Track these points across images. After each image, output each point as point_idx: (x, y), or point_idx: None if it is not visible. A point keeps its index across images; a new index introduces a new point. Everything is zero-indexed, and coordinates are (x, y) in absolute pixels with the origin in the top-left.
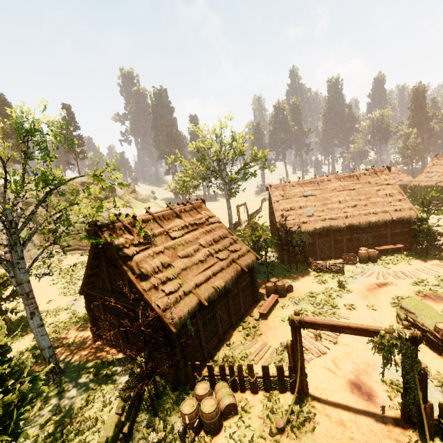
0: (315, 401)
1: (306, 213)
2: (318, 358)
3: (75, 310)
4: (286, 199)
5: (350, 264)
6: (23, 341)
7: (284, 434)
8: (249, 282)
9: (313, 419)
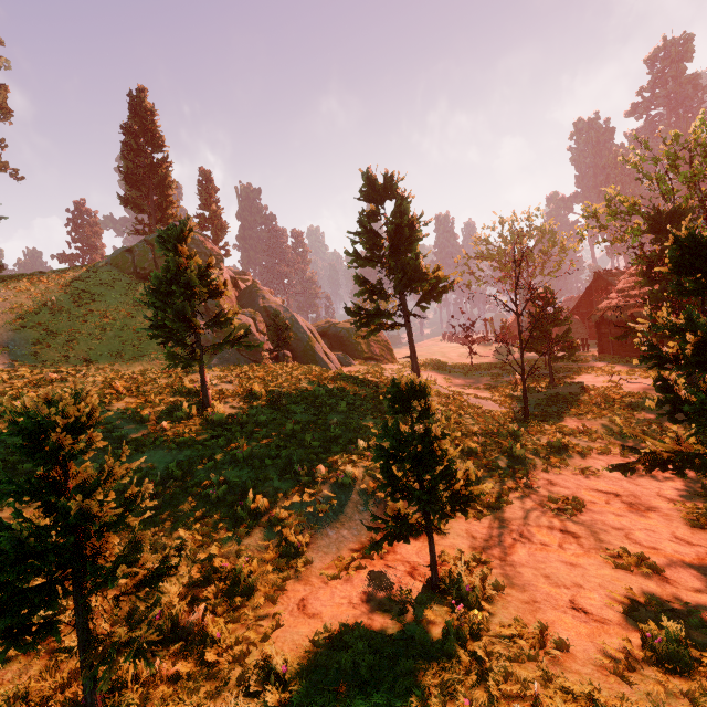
0: None
1: None
2: None
3: (559, 372)
4: None
5: None
6: (595, 378)
7: None
8: None
9: None
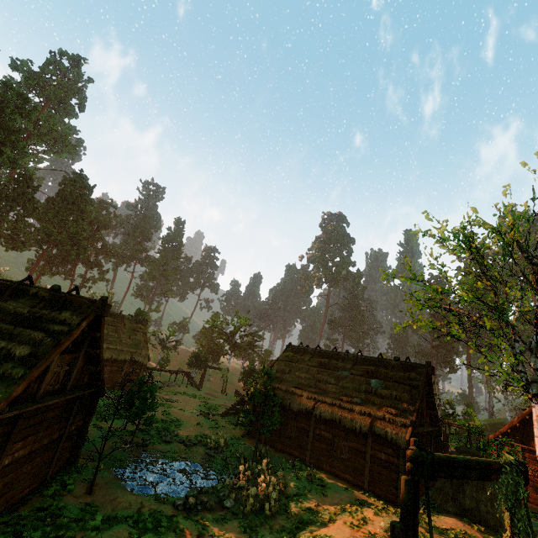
0: None
1: None
2: None
3: None
4: None
5: None
6: None
7: None
8: None
9: None
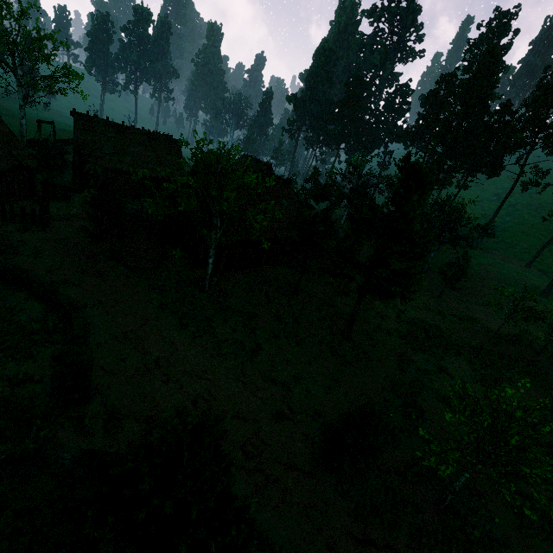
0: (54, 229)
1: (105, 150)
2: (67, 221)
3: None
4: (89, 131)
5: (130, 199)
6: None
7: (28, 232)
8: (28, 179)
9: (49, 231)
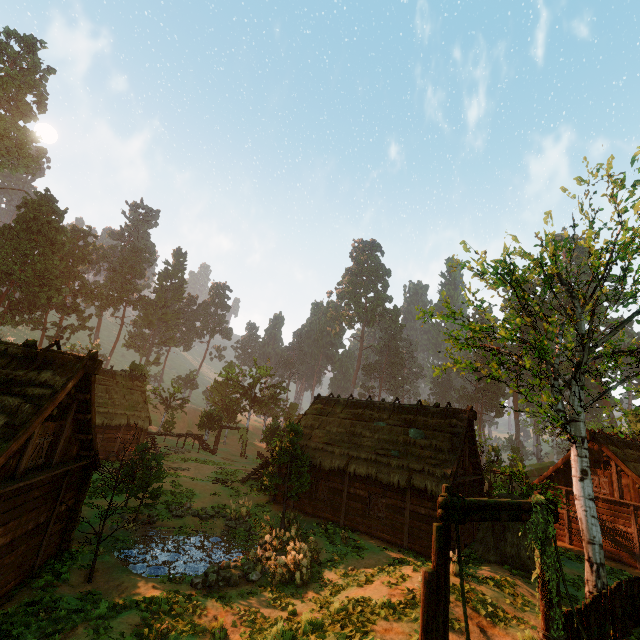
0: None
1: None
2: None
3: None
4: None
5: None
6: None
7: None
8: None
9: None
